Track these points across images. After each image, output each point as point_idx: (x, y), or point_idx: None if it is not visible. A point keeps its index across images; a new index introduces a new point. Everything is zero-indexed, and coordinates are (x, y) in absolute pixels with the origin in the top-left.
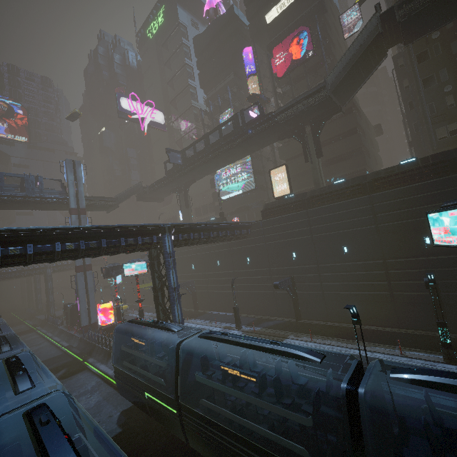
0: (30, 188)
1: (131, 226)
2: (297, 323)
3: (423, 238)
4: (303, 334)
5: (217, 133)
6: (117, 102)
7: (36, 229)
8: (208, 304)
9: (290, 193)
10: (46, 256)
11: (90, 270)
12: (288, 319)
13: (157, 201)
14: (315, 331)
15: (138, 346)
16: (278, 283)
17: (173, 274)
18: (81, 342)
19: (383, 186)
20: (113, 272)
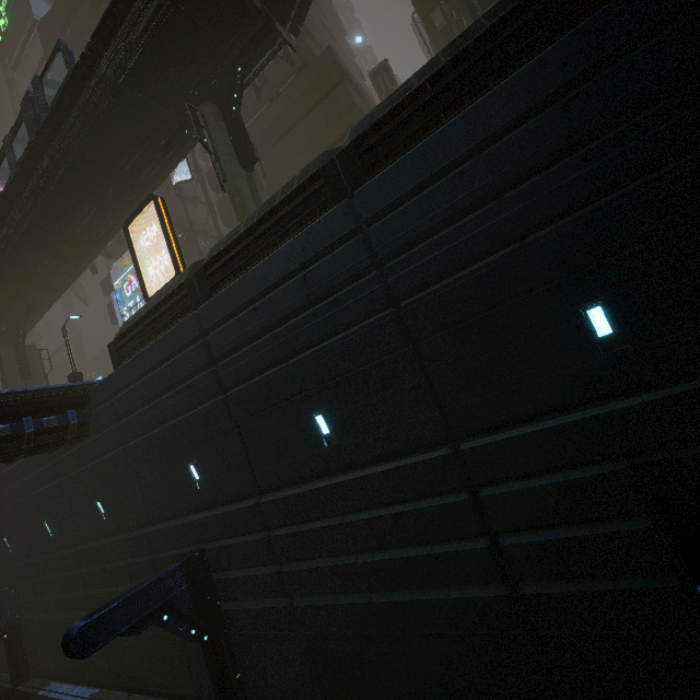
0: None
1: None
2: None
3: (580, 316)
4: None
5: None
6: None
7: None
8: (49, 657)
9: (177, 274)
10: None
11: None
12: None
13: None
14: None
15: None
16: (71, 637)
17: None
18: None
19: (388, 158)
20: None
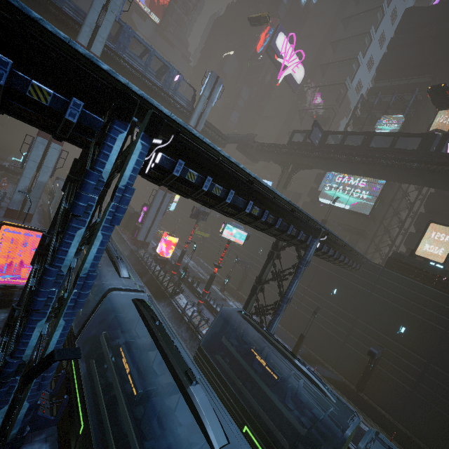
0: (167, 82)
1: (299, 213)
2: (358, 396)
3: None
4: (374, 423)
5: (380, 138)
6: (275, 35)
7: (242, 172)
8: None
9: (443, 264)
10: (231, 210)
11: (171, 193)
12: (344, 379)
13: (251, 160)
14: (387, 429)
15: (253, 361)
16: (376, 353)
17: (296, 284)
18: (132, 255)
19: None
20: (201, 216)
